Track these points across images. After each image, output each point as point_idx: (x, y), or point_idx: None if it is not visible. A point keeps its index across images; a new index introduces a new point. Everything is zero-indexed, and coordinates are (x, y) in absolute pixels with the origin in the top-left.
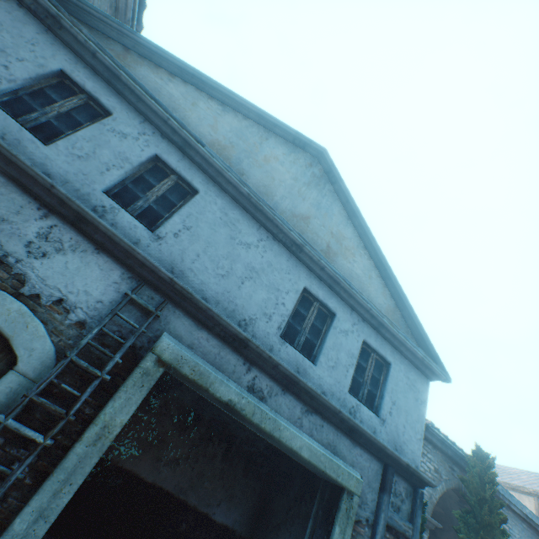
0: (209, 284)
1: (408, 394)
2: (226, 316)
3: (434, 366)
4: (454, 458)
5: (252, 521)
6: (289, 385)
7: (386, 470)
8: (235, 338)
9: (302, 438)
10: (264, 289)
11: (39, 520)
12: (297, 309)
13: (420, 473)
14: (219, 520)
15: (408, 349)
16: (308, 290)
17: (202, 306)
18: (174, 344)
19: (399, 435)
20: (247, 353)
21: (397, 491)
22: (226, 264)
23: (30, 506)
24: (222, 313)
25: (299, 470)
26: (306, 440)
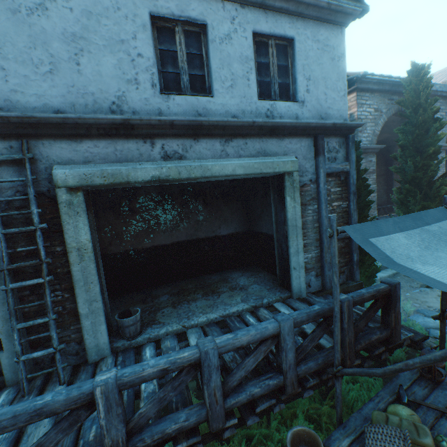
0: (46, 93)
1: (322, 60)
2: (93, 112)
3: (344, 5)
4: (392, 90)
5: (246, 222)
6: (196, 132)
7: (316, 140)
8: (117, 128)
9: (232, 163)
10: (107, 53)
11: (93, 303)
12: (162, 50)
13: (347, 123)
14: (225, 234)
15: (309, 5)
16: (158, 16)
17: (57, 121)
18: (69, 170)
19: (322, 105)
20: (138, 132)
21: (331, 148)
22: (41, 56)
23: (80, 303)
24: (87, 113)
25: (258, 180)
26: (236, 162)
